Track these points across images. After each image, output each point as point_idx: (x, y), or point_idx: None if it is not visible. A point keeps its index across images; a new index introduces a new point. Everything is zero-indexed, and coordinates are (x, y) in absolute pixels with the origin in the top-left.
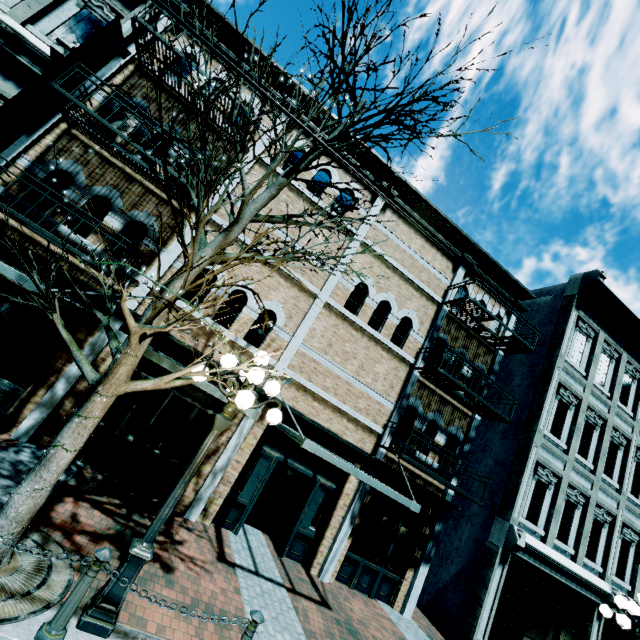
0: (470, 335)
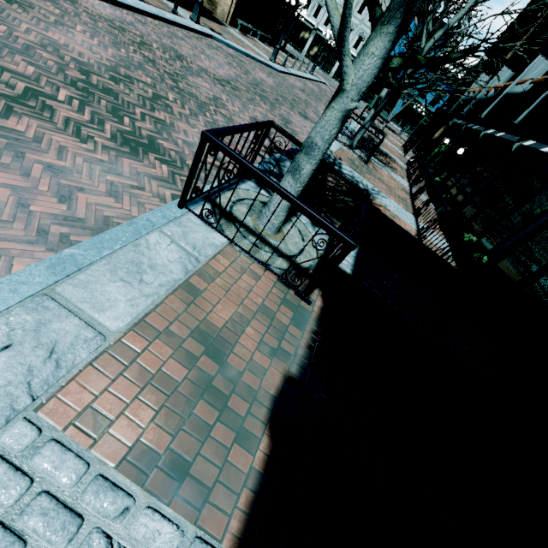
0: None
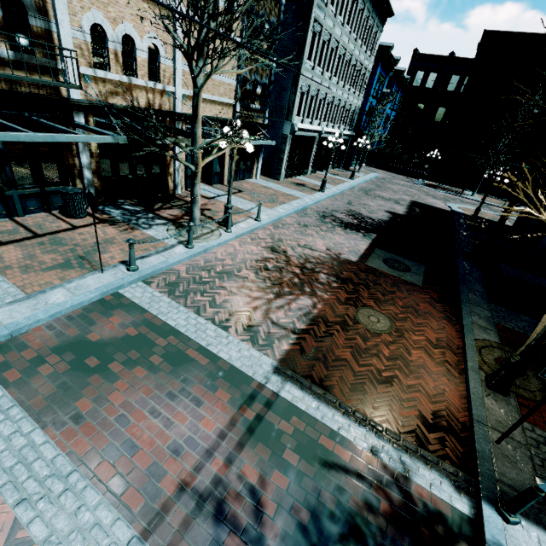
0: None
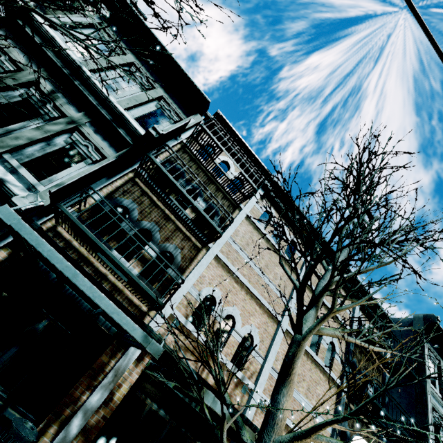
0: (367, 358)
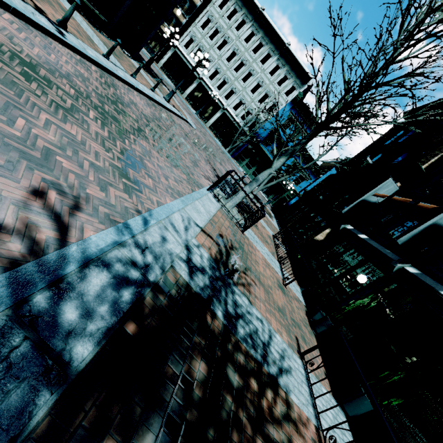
0: None
